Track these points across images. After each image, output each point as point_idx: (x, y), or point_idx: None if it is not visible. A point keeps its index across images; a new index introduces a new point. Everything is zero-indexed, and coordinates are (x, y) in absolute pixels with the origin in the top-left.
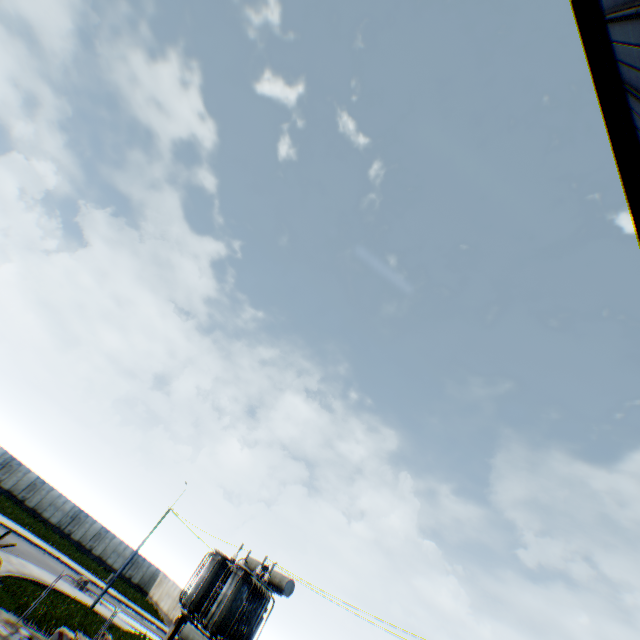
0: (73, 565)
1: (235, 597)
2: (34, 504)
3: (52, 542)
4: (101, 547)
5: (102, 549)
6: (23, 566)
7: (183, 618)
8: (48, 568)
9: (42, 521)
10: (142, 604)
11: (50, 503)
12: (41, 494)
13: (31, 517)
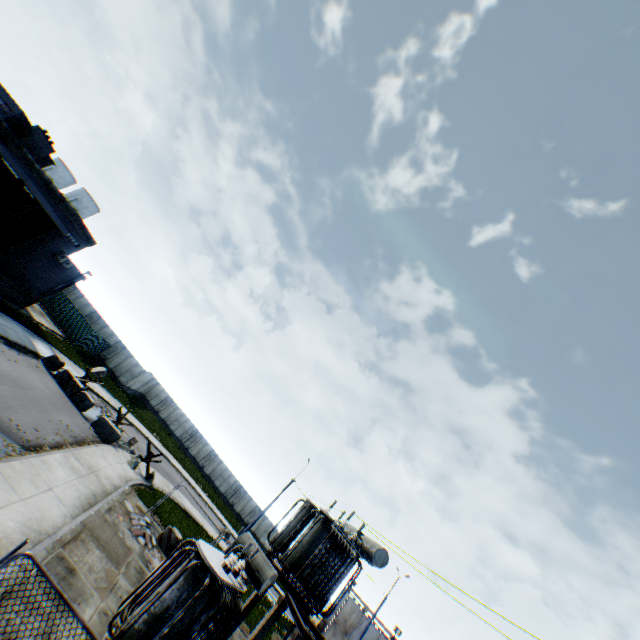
0: (225, 523)
1: (312, 541)
2: (208, 472)
3: (215, 502)
4: (255, 524)
5: (256, 526)
6: (177, 495)
7: (268, 555)
8: (201, 512)
9: (213, 487)
10: (282, 586)
11: (219, 474)
12: (213, 465)
13: (205, 480)
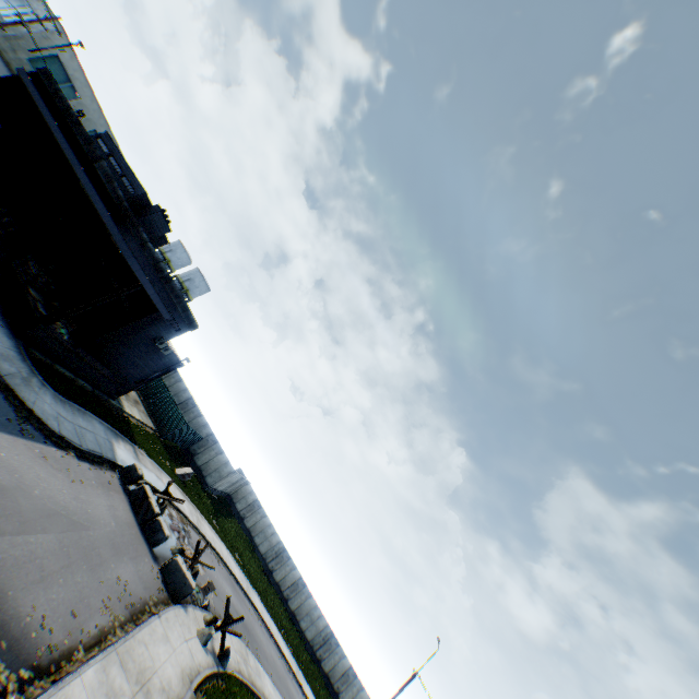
0: None
1: None
2: (294, 606)
3: (300, 660)
4: (347, 694)
5: (348, 698)
6: (256, 672)
7: None
8: (284, 691)
9: (298, 630)
10: None
11: (306, 611)
12: (300, 597)
13: (289, 620)
